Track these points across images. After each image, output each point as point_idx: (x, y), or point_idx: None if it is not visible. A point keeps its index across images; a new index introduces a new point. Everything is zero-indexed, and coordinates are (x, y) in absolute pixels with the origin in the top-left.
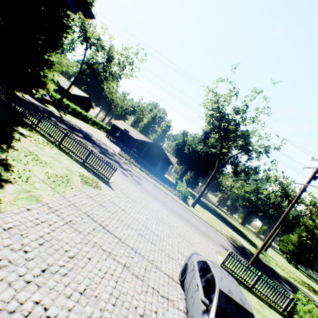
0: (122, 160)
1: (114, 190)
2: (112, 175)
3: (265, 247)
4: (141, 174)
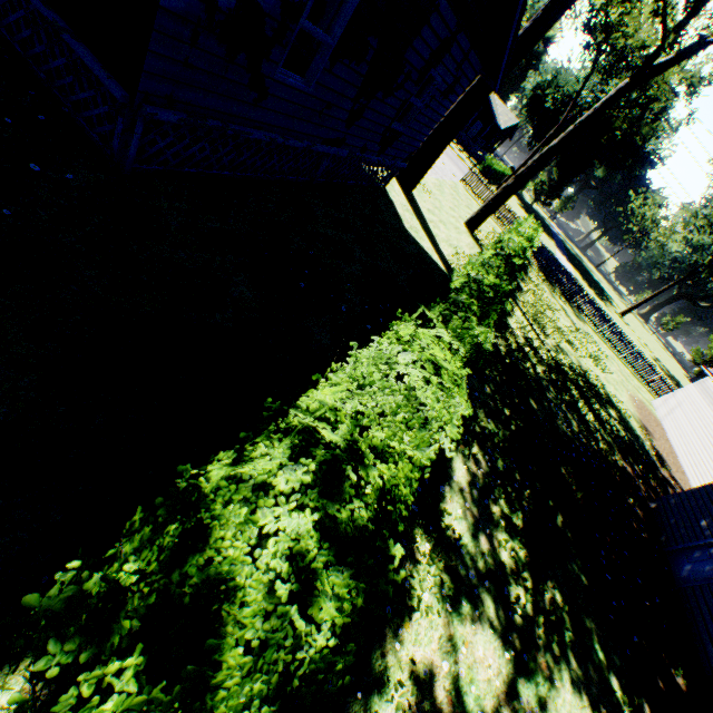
0: None
1: None
2: None
3: (625, 310)
4: None
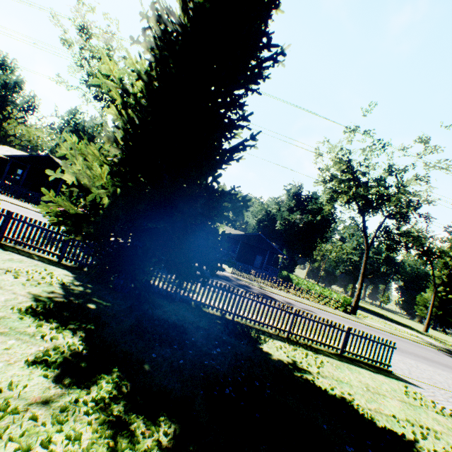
0: (256, 286)
1: (419, 386)
2: (390, 356)
3: (425, 327)
4: (289, 297)
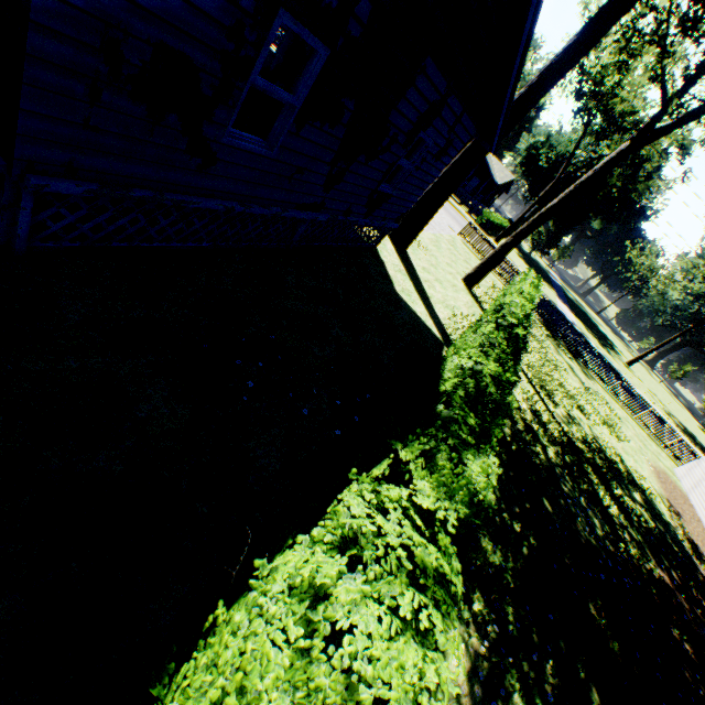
0: None
1: None
2: None
3: (631, 359)
4: None
